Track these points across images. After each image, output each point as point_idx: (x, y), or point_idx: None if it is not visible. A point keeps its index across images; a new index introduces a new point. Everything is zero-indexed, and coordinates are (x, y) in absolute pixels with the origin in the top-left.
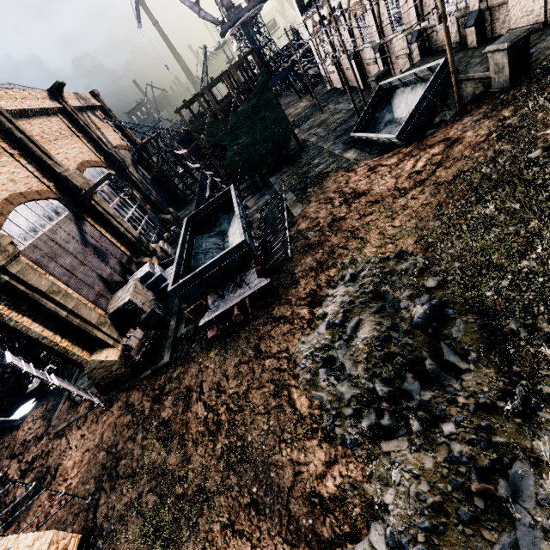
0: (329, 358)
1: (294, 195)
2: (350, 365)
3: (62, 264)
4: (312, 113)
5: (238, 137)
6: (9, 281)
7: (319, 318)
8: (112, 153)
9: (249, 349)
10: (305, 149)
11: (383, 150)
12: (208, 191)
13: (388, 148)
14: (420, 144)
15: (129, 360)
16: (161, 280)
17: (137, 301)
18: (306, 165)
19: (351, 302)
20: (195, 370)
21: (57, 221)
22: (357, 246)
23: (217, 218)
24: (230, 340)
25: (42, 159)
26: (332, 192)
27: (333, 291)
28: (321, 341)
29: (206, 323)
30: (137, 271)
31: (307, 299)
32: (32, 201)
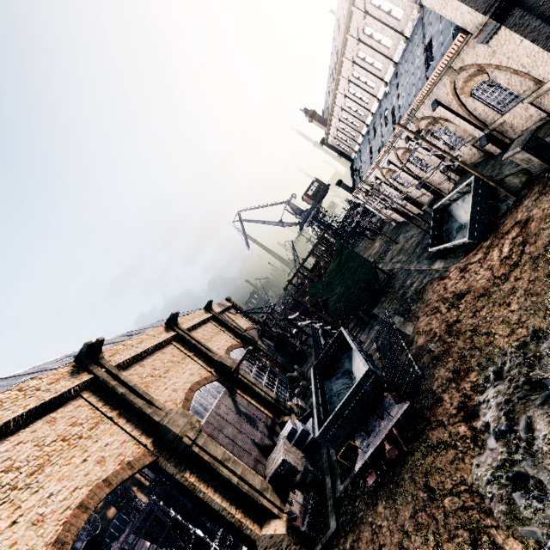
0: (517, 476)
1: (400, 317)
2: (546, 477)
3: (226, 434)
4: (388, 247)
5: (334, 288)
6: (198, 453)
7: (482, 431)
8: (245, 335)
9: (419, 491)
10: (394, 276)
11: (466, 251)
12: (322, 340)
13: (469, 247)
14: (496, 235)
15: (296, 533)
16: (305, 435)
17: (290, 459)
18: (400, 288)
19: (508, 400)
20: (368, 534)
21: (218, 398)
22: (485, 342)
23: (338, 360)
24: (394, 486)
25: (206, 353)
26: (434, 302)
27: (484, 396)
28: (497, 457)
29: (361, 468)
30: (282, 431)
31: (459, 414)
32: (203, 386)
